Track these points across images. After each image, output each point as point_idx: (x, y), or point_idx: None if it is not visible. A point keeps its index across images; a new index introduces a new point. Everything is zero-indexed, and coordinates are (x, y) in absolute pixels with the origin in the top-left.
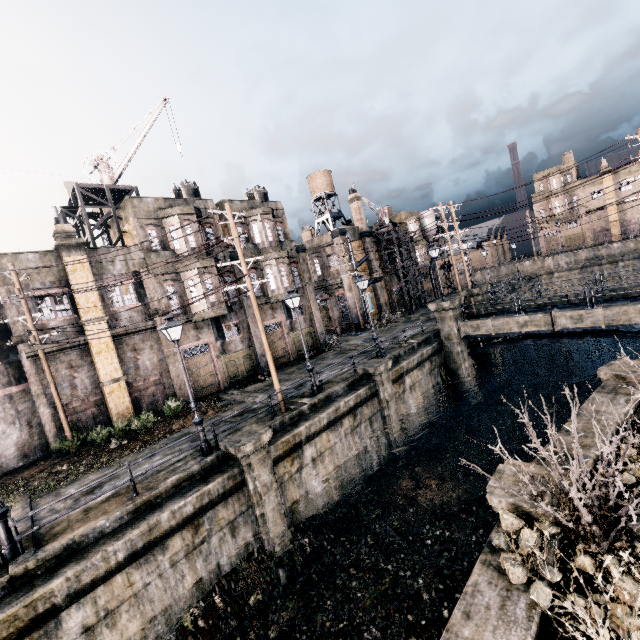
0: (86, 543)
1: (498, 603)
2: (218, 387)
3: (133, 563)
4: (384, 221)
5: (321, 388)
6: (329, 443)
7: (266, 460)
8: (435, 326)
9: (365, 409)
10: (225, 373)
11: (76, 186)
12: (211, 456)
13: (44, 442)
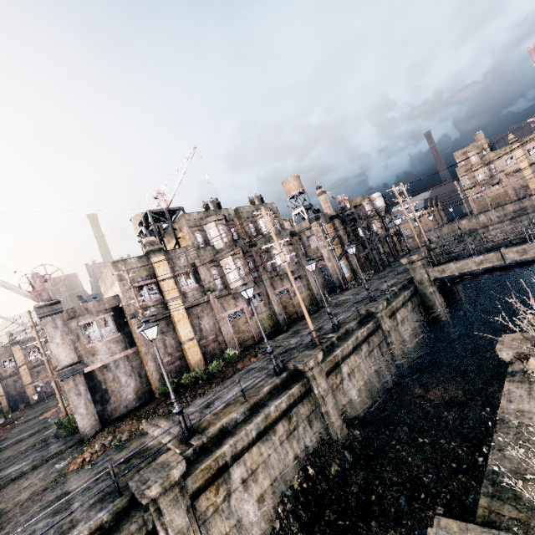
0: (229, 428)
1: (526, 393)
2: (253, 341)
3: (260, 440)
4: (346, 206)
5: (339, 326)
6: (356, 363)
7: (322, 373)
8: (406, 277)
9: (374, 338)
10: (256, 330)
11: (148, 212)
12: (284, 373)
13: (149, 388)
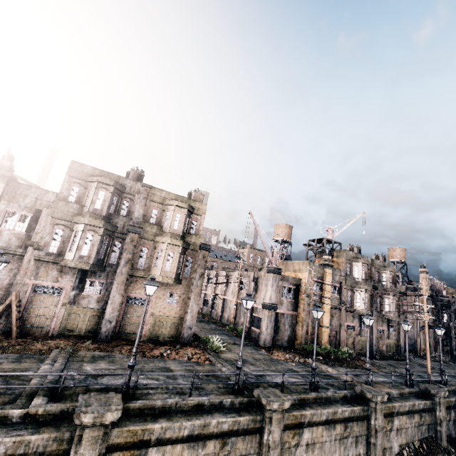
0: (390, 396)
1: None
2: (353, 351)
3: (407, 415)
4: (442, 291)
5: (446, 383)
6: None
7: (444, 405)
8: None
9: None
10: (357, 345)
11: (325, 239)
12: (416, 388)
13: (294, 340)
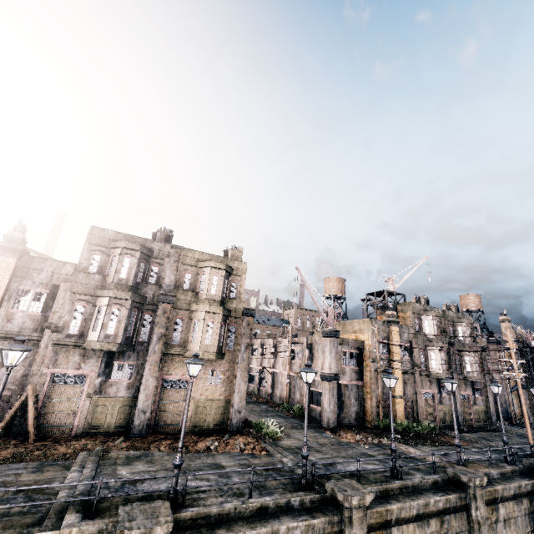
0: (489, 477)
1: None
2: (435, 424)
3: (513, 500)
4: (530, 342)
5: None
6: None
7: None
8: None
9: None
10: (439, 417)
11: (386, 291)
12: (519, 465)
13: (363, 416)
